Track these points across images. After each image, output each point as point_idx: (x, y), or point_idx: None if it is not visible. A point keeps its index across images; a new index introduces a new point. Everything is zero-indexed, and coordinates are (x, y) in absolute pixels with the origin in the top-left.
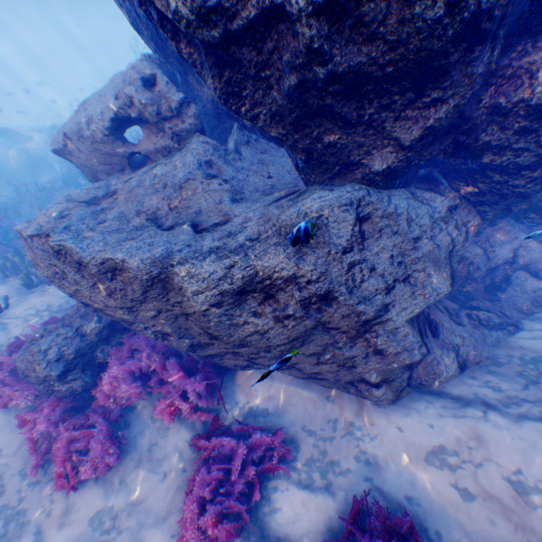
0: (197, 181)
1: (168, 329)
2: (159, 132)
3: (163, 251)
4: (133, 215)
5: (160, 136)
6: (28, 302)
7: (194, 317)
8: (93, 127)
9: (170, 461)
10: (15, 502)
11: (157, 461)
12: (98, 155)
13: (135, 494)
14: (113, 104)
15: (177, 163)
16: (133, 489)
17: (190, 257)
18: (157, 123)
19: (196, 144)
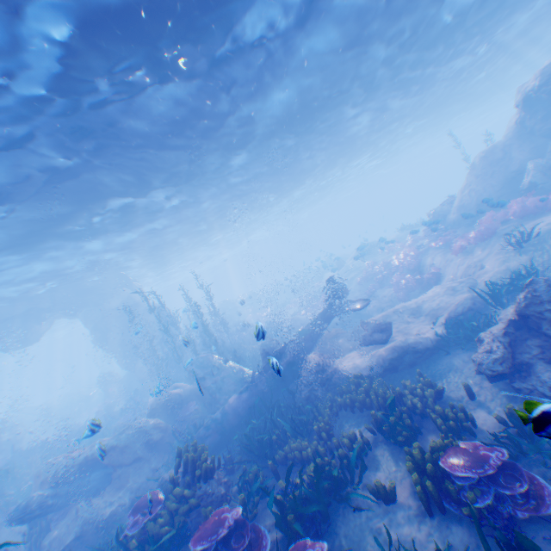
0: None
1: None
2: None
3: None
4: None
5: None
6: None
7: None
8: None
9: None
10: None
11: None
12: None
13: None
14: None
15: None
16: None
17: None
18: None
19: None
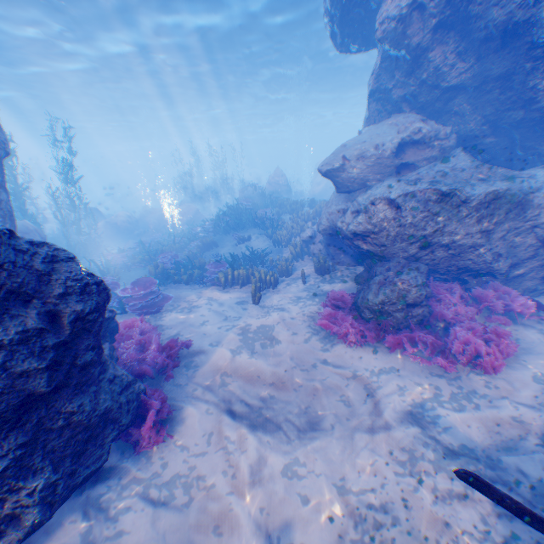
0: (483, 165)
1: (502, 250)
2: (425, 149)
3: (525, 184)
4: (461, 181)
5: (427, 151)
6: (272, 298)
7: (540, 227)
8: (384, 147)
9: (543, 344)
10: (455, 389)
11: (533, 346)
12: (374, 167)
13: (543, 363)
14: (399, 134)
15: (453, 161)
16: (538, 361)
17: (540, 186)
18: (429, 142)
19: (458, 152)
